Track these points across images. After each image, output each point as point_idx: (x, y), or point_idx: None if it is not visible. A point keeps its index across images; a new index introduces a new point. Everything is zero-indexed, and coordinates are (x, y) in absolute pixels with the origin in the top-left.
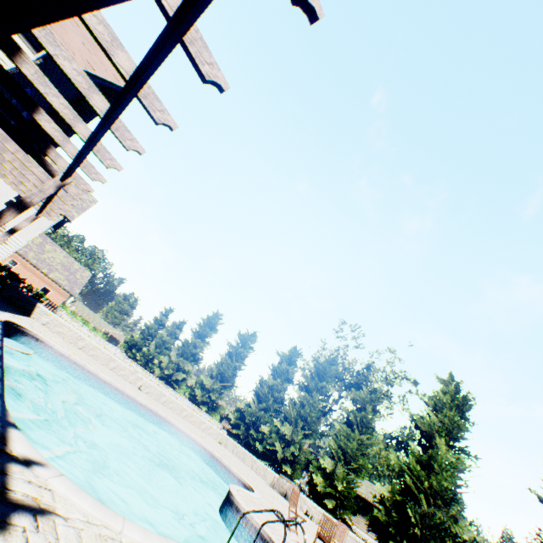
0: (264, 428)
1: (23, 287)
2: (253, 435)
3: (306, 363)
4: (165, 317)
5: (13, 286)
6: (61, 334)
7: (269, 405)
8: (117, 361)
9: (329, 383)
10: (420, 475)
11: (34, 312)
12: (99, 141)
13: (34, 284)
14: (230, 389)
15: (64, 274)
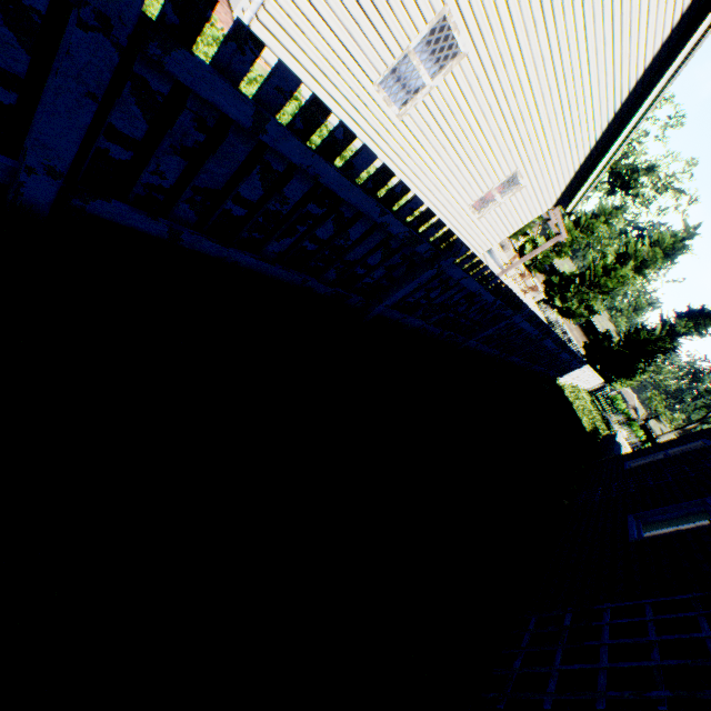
0: None
1: None
2: None
3: None
4: None
5: None
6: None
7: None
8: None
9: None
10: (597, 274)
11: None
12: None
13: None
14: None
15: None
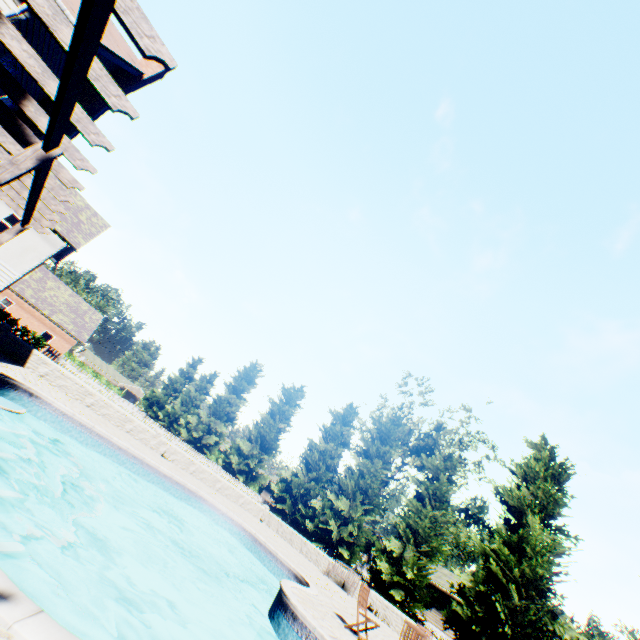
0: (315, 502)
1: (15, 329)
2: (301, 511)
3: (362, 423)
4: (193, 369)
5: (2, 327)
6: (64, 388)
7: (320, 475)
8: (135, 422)
9: (394, 447)
10: (509, 560)
11: (29, 361)
12: (96, 46)
13: (33, 328)
14: (272, 455)
15: (69, 316)
